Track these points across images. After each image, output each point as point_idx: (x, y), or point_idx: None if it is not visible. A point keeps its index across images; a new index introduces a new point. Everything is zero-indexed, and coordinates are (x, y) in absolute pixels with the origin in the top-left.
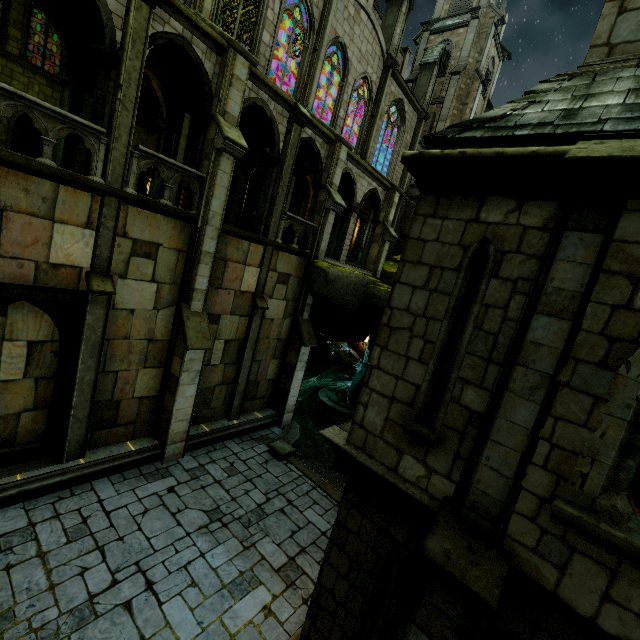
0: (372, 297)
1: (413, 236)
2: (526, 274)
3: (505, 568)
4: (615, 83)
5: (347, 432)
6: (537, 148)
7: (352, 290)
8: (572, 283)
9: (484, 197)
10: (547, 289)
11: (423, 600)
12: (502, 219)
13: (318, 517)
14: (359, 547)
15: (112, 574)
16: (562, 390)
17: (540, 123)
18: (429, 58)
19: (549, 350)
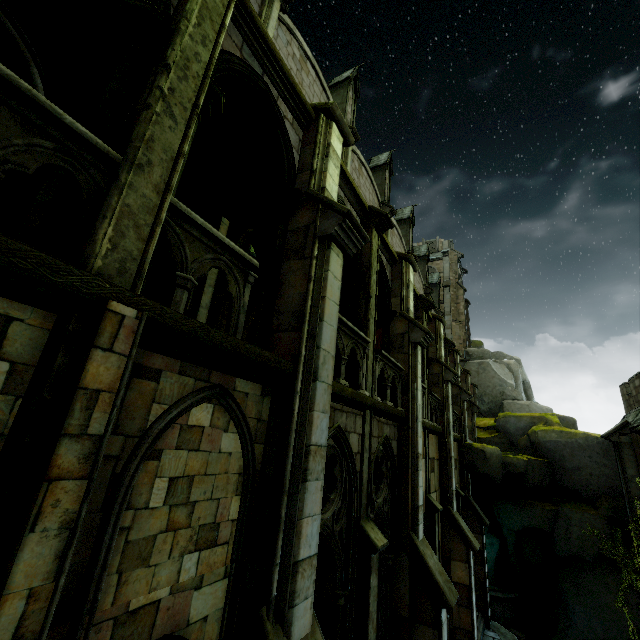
0: (508, 465)
1: None
2: None
3: None
4: None
5: None
6: None
7: (497, 463)
8: None
9: None
10: None
11: None
12: None
13: None
14: None
15: None
16: None
17: None
18: (432, 280)
19: None
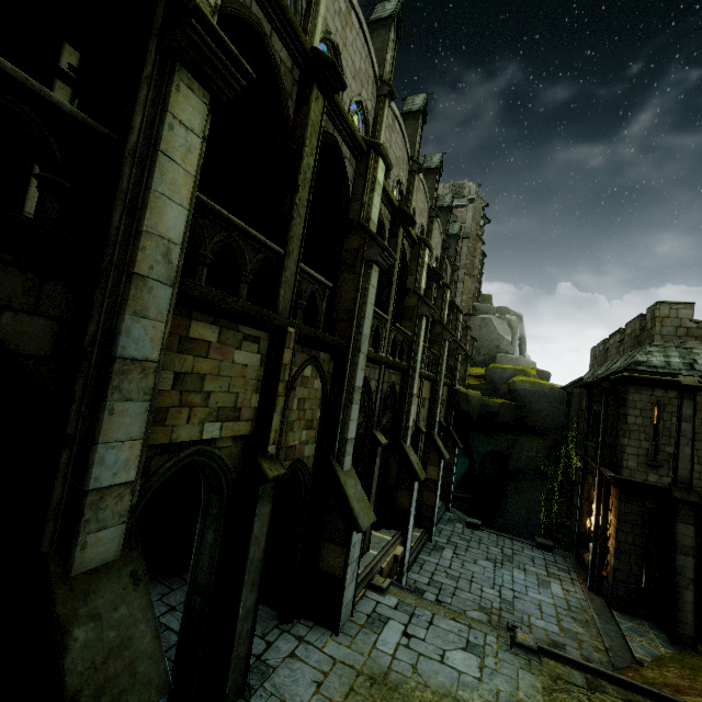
0: (485, 406)
1: (630, 399)
2: (674, 411)
3: (697, 494)
4: (672, 352)
5: (613, 474)
6: (670, 378)
7: (477, 404)
8: (689, 413)
9: (653, 388)
10: (683, 415)
11: (678, 514)
12: (661, 395)
13: (532, 553)
14: (634, 517)
15: (493, 589)
16: (696, 441)
17: (661, 366)
18: (452, 231)
19: (688, 431)
